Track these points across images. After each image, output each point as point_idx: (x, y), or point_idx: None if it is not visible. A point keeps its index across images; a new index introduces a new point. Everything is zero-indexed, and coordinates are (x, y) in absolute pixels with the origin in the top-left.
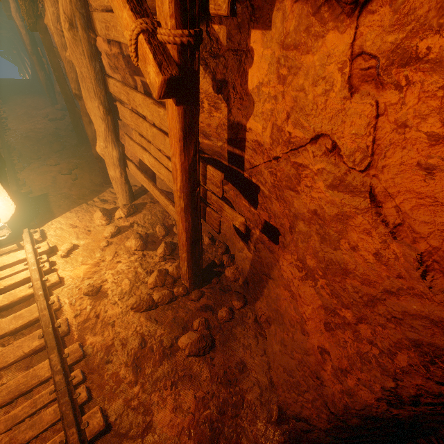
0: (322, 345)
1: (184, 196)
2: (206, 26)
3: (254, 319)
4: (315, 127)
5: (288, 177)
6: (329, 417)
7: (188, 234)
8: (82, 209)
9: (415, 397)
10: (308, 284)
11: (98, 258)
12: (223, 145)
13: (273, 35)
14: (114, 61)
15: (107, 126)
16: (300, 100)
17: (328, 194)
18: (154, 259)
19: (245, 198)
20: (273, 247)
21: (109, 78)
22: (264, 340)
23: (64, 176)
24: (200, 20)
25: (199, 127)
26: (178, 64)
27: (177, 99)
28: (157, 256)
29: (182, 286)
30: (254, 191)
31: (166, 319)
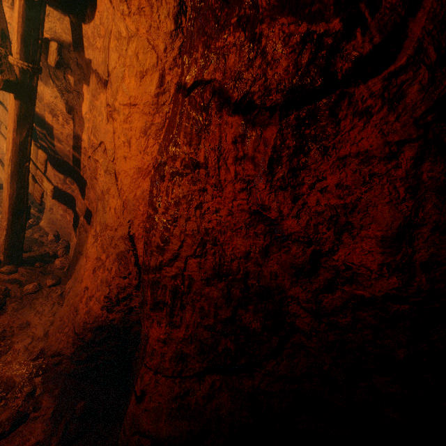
0: (87, 285)
1: (12, 165)
2: (64, 74)
3: (61, 294)
4: (100, 137)
5: (94, 169)
6: (74, 340)
7: (12, 200)
8: None
9: (117, 296)
10: (94, 246)
11: None
12: (70, 150)
13: (90, 89)
14: None
15: None
16: (95, 122)
17: (104, 177)
18: None
19: (81, 192)
20: (88, 227)
21: None
22: (60, 307)
23: None
24: (61, 69)
25: (55, 133)
26: (19, 77)
27: (16, 96)
28: None
29: None
30: (85, 185)
31: None
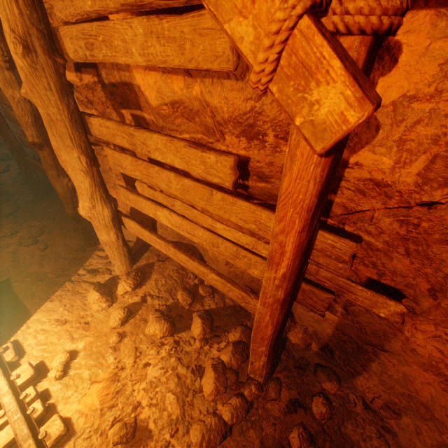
0: None
1: (287, 285)
2: None
3: (363, 404)
4: None
5: None
6: None
7: (277, 326)
8: (67, 291)
9: None
10: None
11: (113, 365)
12: None
13: None
14: (87, 93)
15: (92, 180)
16: None
17: None
18: (193, 345)
19: None
20: None
21: (91, 117)
22: (395, 438)
23: (27, 248)
24: None
25: (252, 168)
26: None
27: None
28: (196, 339)
29: (254, 383)
30: None
31: (250, 447)
